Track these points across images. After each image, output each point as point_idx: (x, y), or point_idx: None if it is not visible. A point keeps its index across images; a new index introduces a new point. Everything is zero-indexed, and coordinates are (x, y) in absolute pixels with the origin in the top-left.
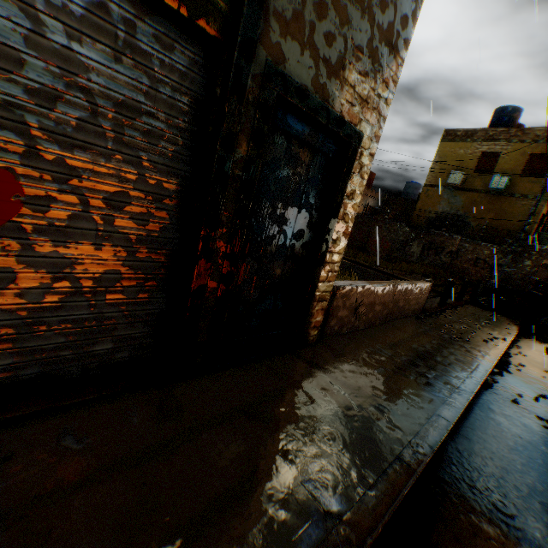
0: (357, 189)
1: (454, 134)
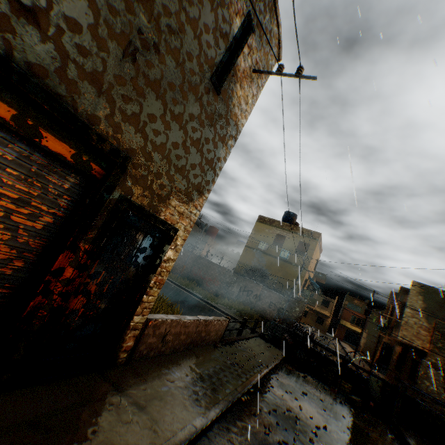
0: (172, 257)
1: (264, 219)
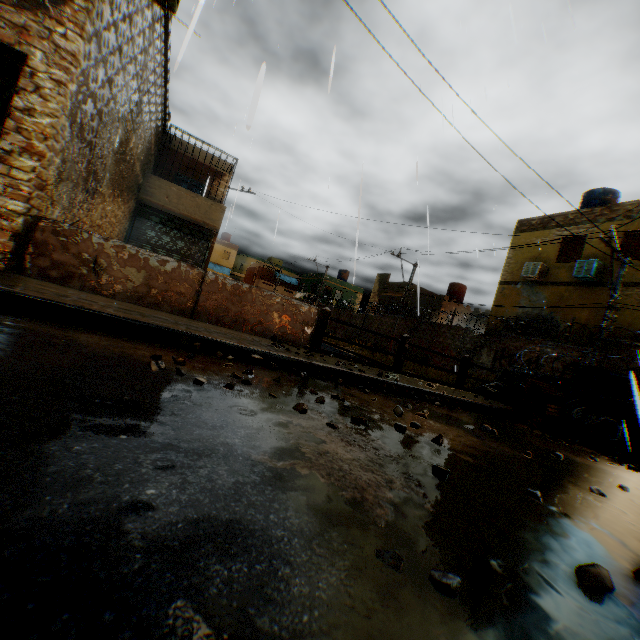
0: (40, 109)
1: (528, 223)
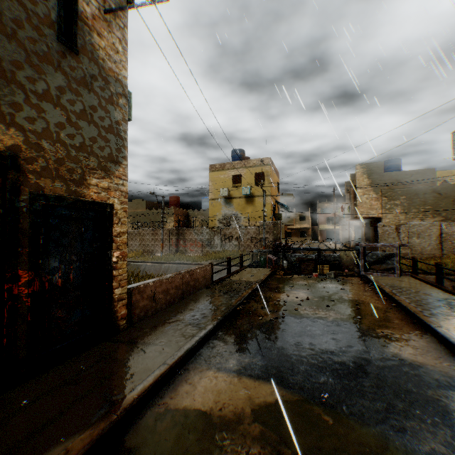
0: (122, 230)
1: (215, 167)
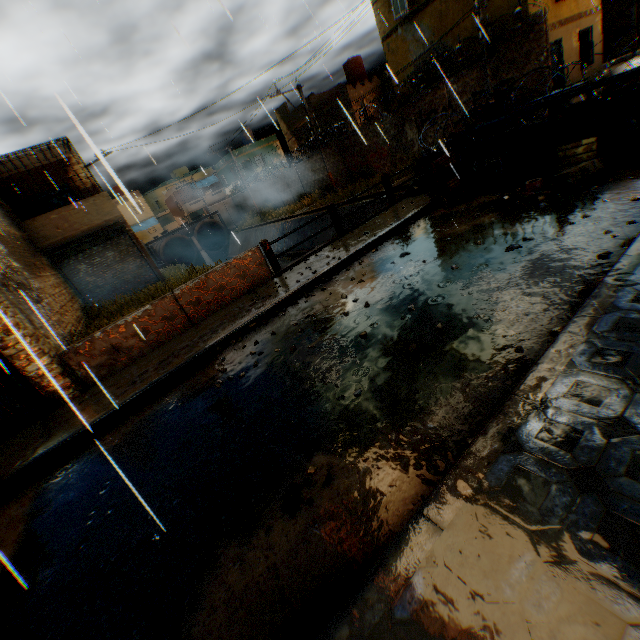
0: None
1: None
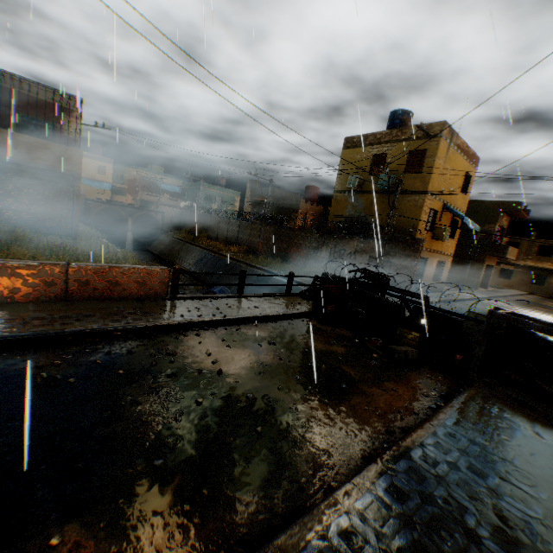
0: None
1: (352, 141)
